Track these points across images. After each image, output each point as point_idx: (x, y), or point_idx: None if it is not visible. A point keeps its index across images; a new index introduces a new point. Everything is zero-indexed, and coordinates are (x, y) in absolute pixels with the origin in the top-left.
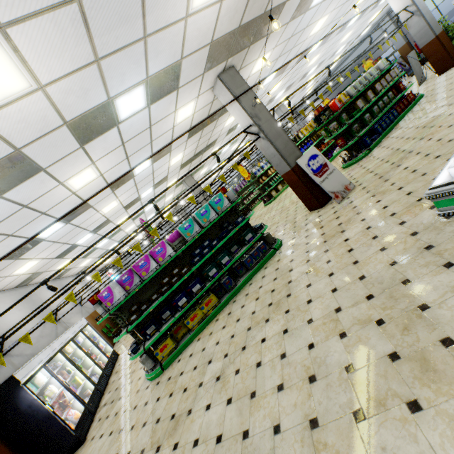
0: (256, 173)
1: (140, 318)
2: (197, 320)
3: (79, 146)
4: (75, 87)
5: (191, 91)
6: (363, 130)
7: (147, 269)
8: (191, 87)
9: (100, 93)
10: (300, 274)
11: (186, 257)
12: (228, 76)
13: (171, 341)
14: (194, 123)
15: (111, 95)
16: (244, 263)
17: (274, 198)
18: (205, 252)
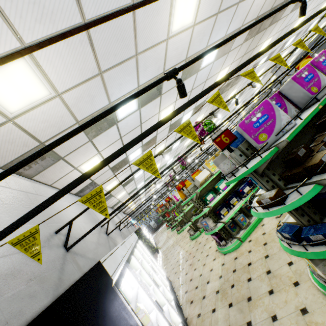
0: None
1: None
2: None
3: None
4: None
5: None
6: None
7: (317, 85)
8: None
9: None
10: None
11: None
12: None
13: None
14: (262, 10)
15: None
16: None
17: None
18: None
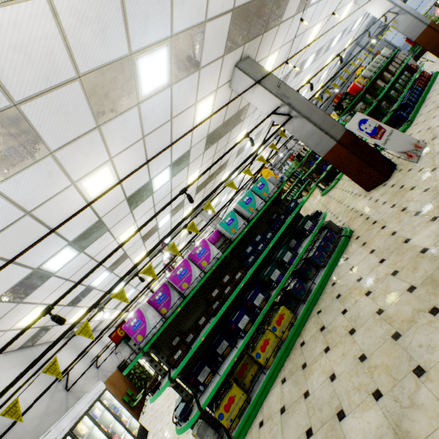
0: None
1: (187, 354)
2: (270, 349)
3: (94, 125)
4: (90, 13)
5: (211, 78)
6: (394, 105)
7: (189, 279)
8: (212, 73)
9: (120, 38)
10: (438, 235)
11: (232, 262)
12: (245, 65)
13: (238, 390)
14: (211, 129)
15: (133, 48)
16: (311, 259)
17: None
18: (260, 248)
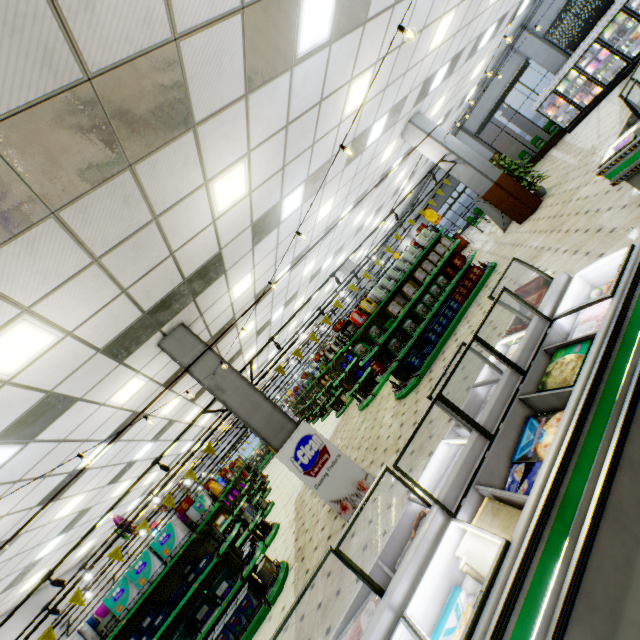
0: (314, 373)
1: None
2: None
3: None
4: None
5: (116, 380)
6: (405, 347)
7: None
8: (111, 380)
9: None
10: None
11: None
12: (172, 341)
13: None
14: (165, 378)
15: None
16: None
17: (347, 406)
18: None
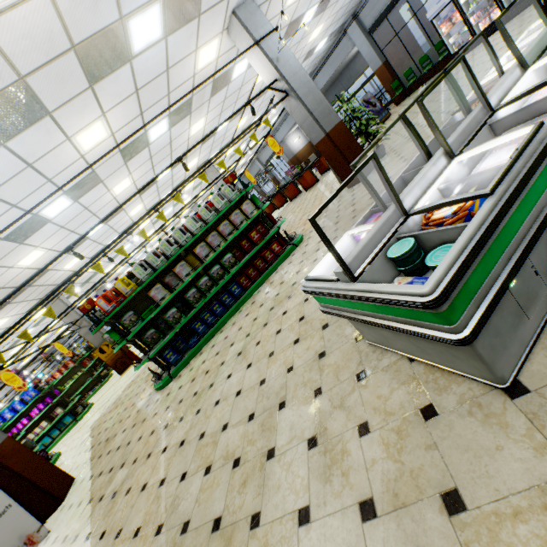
0: None
1: None
2: None
3: None
4: None
5: None
6: (163, 341)
7: None
8: None
9: None
10: None
11: None
12: None
13: None
14: None
15: None
16: None
17: None
18: None
